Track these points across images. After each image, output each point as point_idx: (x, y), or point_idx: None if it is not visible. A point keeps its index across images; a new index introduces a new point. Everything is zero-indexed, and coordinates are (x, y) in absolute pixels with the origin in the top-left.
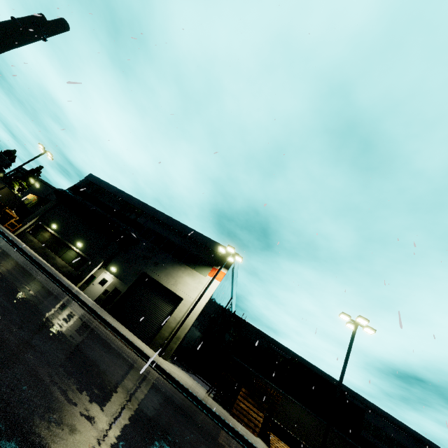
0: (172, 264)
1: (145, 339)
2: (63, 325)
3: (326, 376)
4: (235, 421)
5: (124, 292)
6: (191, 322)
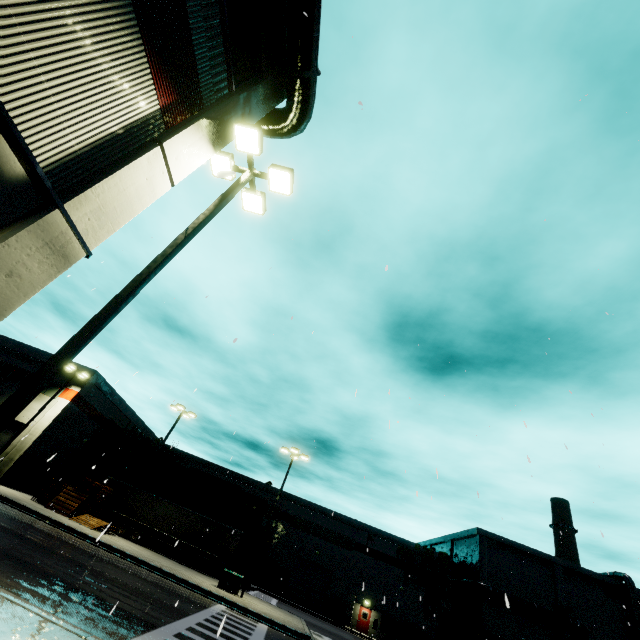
0: None
1: None
2: None
3: (261, 486)
4: (44, 508)
5: None
6: (29, 443)
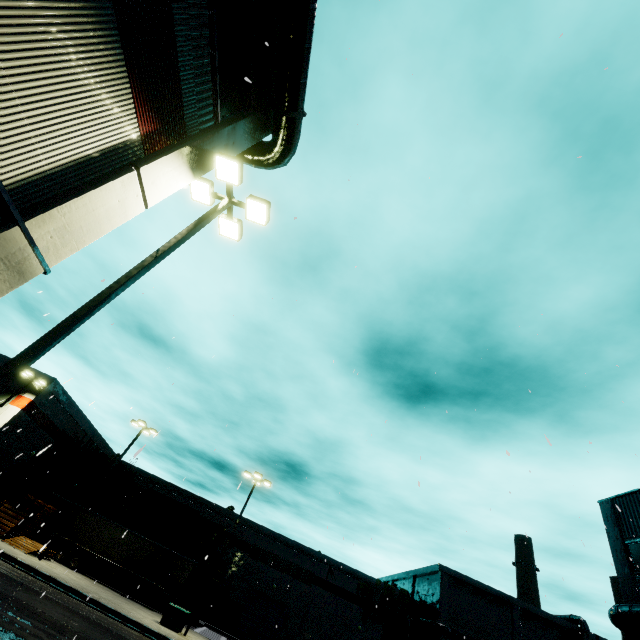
0: None
1: None
2: None
3: (221, 511)
4: None
5: None
6: None
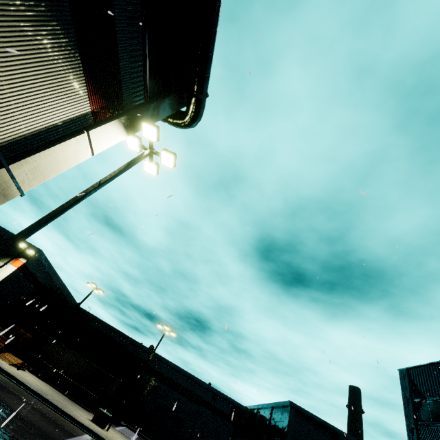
0: None
1: None
2: None
3: (144, 348)
4: None
5: None
6: None
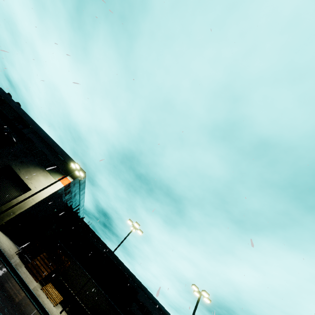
0: (35, 165)
1: None
2: None
3: (129, 272)
4: (25, 269)
5: None
6: (29, 205)
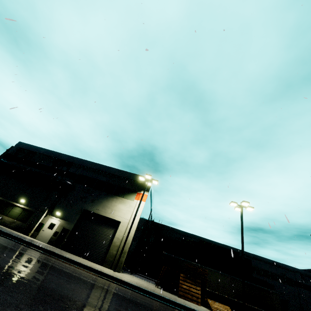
0: (106, 197)
1: (98, 261)
2: (44, 280)
3: (221, 245)
4: (183, 300)
5: (71, 229)
6: (131, 237)
